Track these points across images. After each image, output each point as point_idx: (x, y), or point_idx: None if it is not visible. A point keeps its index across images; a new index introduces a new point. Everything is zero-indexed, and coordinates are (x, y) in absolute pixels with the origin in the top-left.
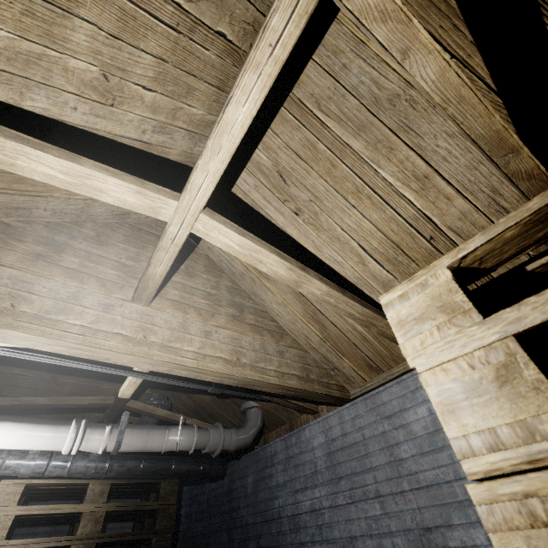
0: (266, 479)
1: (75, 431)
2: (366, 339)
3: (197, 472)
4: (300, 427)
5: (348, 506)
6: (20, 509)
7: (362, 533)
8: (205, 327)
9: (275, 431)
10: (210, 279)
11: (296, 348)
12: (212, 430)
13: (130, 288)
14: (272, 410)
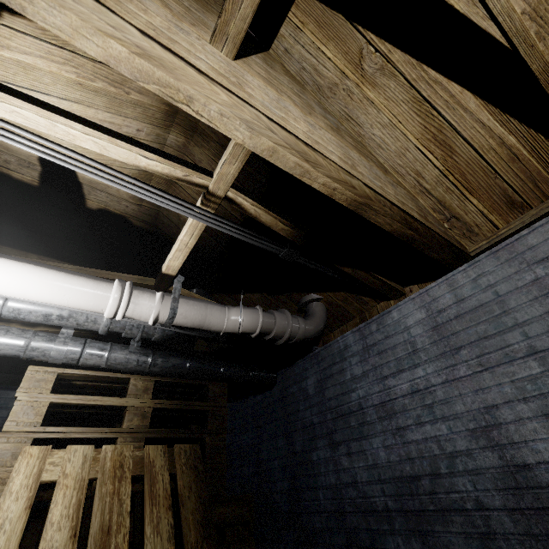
0: (335, 376)
1: (120, 290)
2: (518, 157)
3: (247, 377)
4: (382, 312)
5: (478, 375)
6: (55, 398)
7: (508, 399)
8: (306, 119)
9: (338, 330)
10: (293, 84)
11: (404, 189)
12: (277, 313)
13: (204, 32)
14: (339, 302)
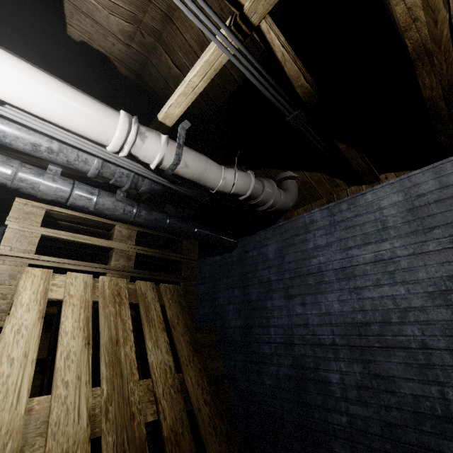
0: (298, 245)
1: (127, 121)
2: None
3: (214, 239)
4: (355, 194)
5: (447, 250)
6: (46, 231)
7: None
8: None
9: (302, 208)
10: None
11: None
12: (265, 181)
13: None
14: (312, 183)
